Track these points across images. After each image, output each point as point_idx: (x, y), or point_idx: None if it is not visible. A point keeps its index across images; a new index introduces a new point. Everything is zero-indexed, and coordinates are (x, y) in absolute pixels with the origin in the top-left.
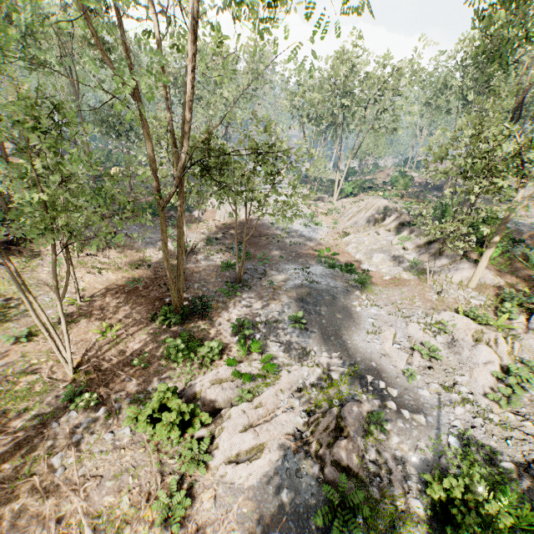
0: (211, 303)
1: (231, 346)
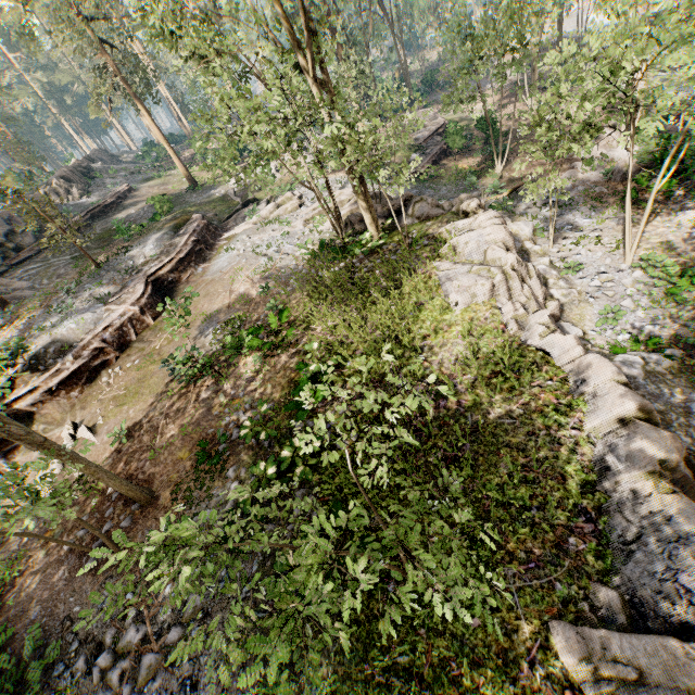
0: None
1: None
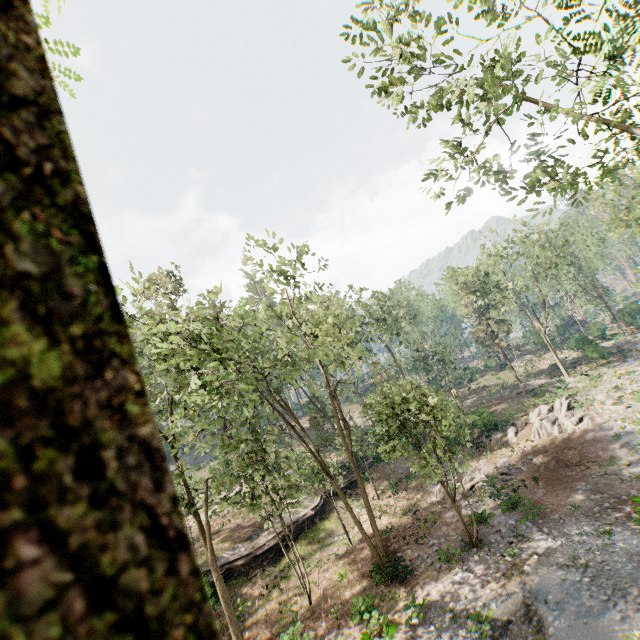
0: (401, 567)
1: (400, 627)
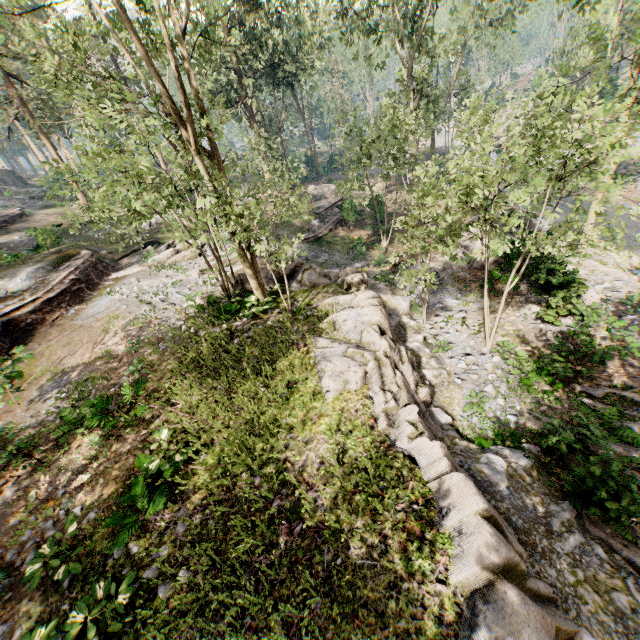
0: None
1: None
